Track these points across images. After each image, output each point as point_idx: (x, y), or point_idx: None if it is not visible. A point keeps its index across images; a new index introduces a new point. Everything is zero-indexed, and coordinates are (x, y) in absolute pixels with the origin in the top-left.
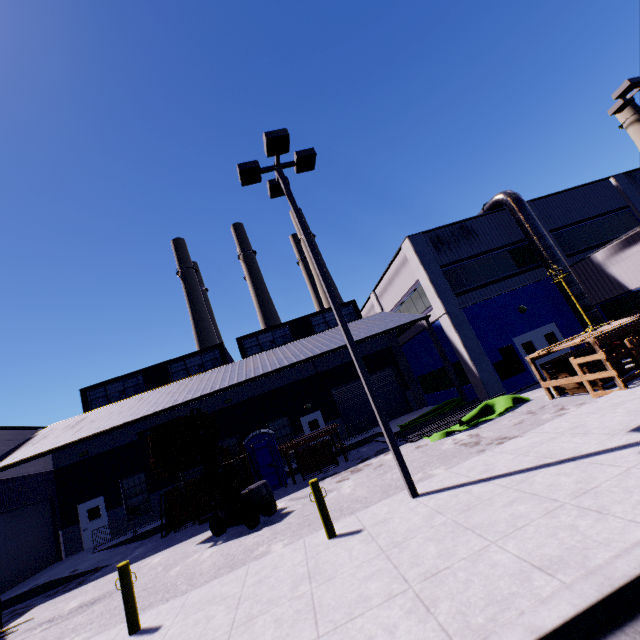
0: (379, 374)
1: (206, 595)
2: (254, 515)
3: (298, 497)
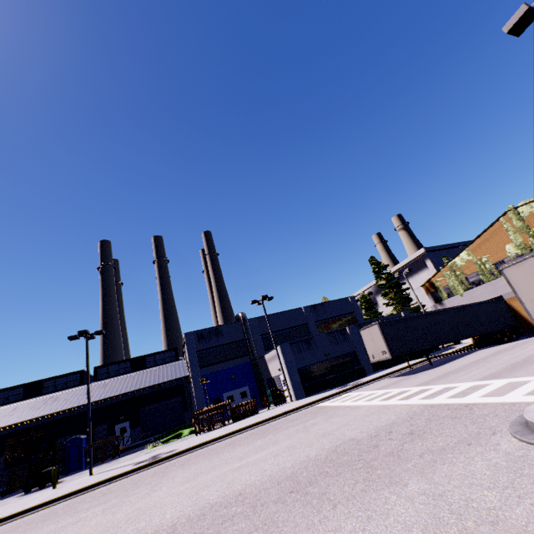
0: (173, 399)
1: (2, 507)
2: (44, 482)
3: (75, 475)
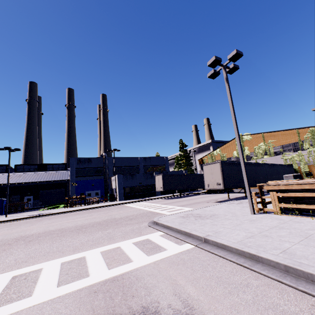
0: (59, 189)
1: None
2: None
3: None
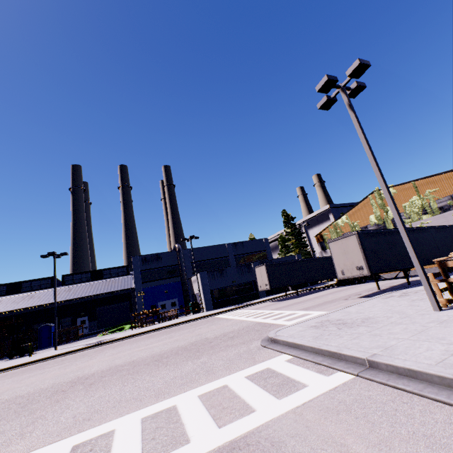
0: (122, 303)
1: None
2: (23, 353)
3: (46, 350)
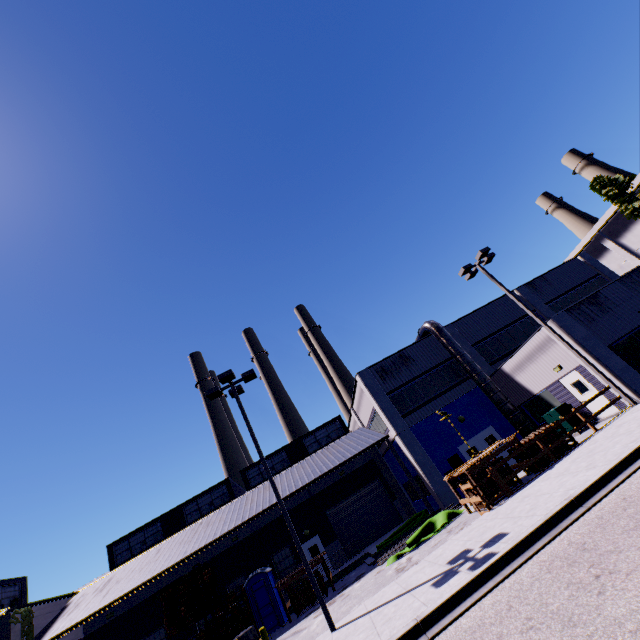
0: (367, 487)
1: None
2: None
3: (284, 637)
